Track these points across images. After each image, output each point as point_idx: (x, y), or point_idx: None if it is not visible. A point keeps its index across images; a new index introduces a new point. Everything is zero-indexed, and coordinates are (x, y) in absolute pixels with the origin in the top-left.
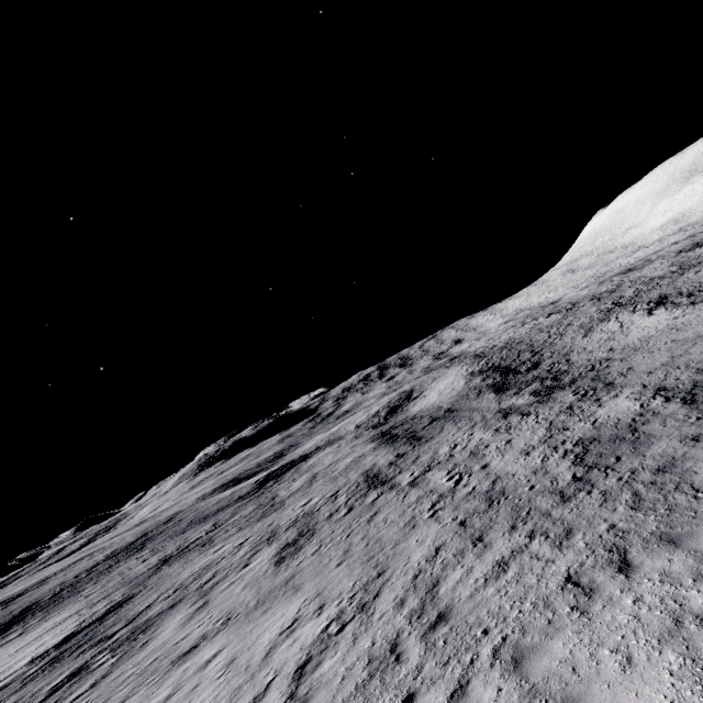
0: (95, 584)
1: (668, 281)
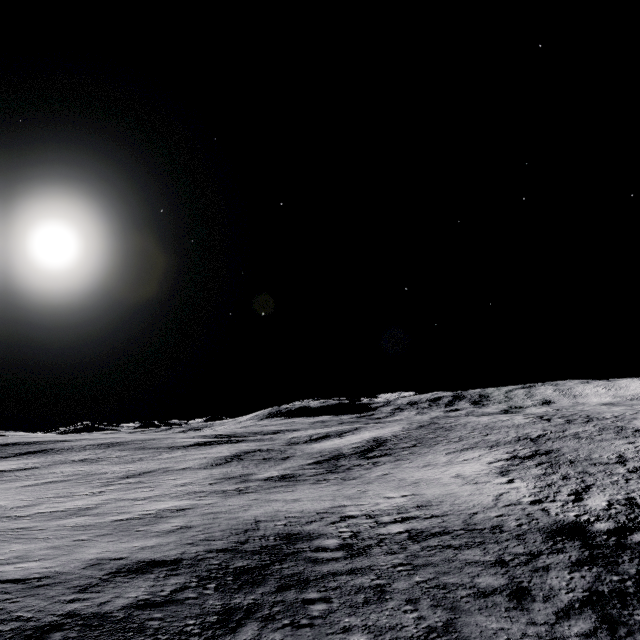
0: (65, 454)
1: (602, 438)
